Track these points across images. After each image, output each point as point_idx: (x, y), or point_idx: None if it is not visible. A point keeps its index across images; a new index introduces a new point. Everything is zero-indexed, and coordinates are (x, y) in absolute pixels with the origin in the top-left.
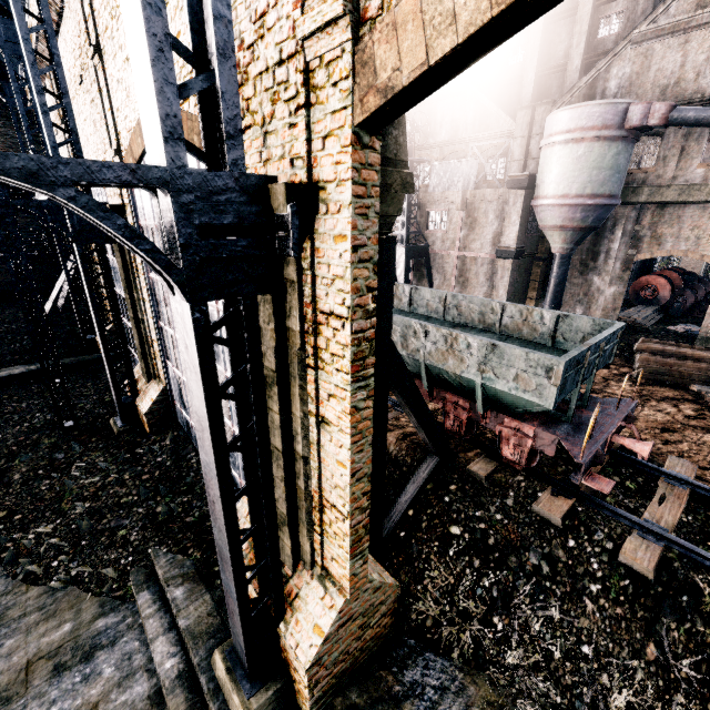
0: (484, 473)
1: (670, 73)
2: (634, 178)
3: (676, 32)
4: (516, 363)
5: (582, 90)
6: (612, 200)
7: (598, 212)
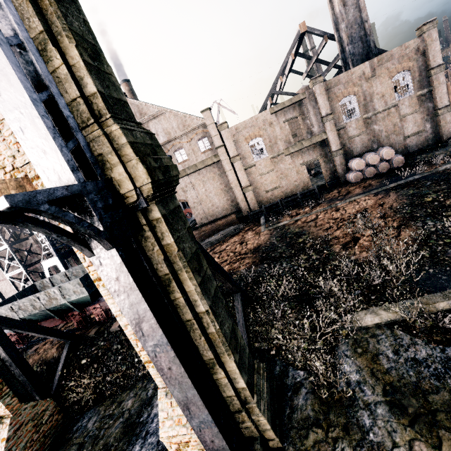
0: (94, 332)
1: None
2: None
3: None
4: (70, 288)
5: None
6: None
7: None
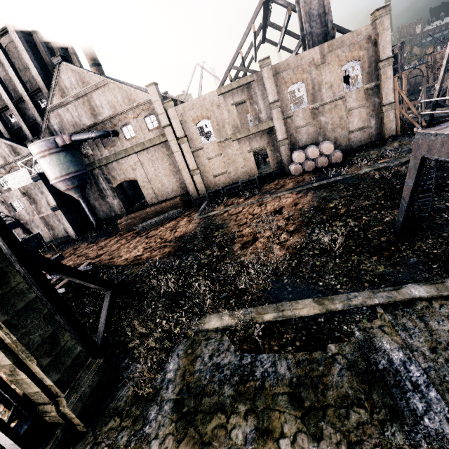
0: None
1: (71, 120)
2: (90, 158)
3: (62, 106)
4: None
5: (47, 131)
6: (78, 172)
7: (77, 179)
